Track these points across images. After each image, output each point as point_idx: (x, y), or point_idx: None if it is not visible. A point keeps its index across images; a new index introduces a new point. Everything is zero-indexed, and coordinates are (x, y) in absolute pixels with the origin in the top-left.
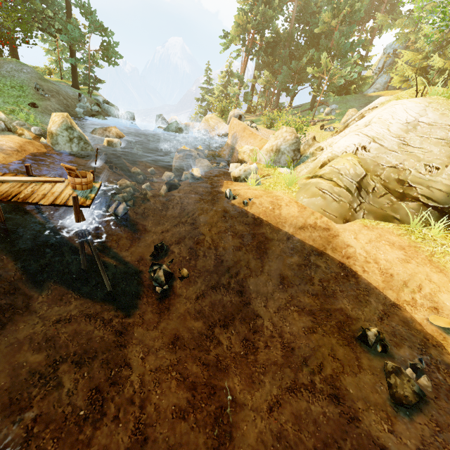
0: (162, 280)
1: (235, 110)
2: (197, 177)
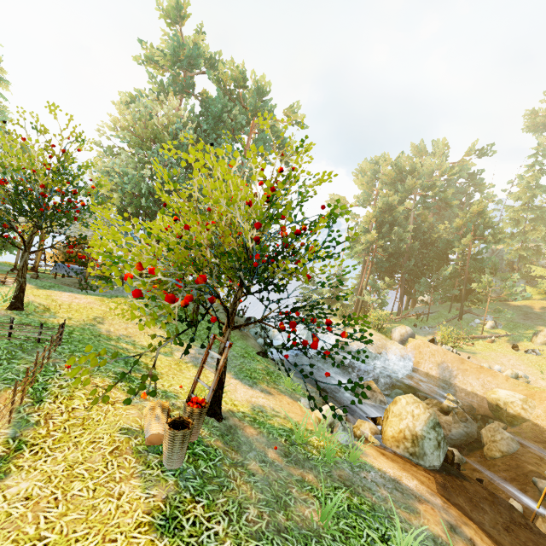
0: None
1: (407, 327)
2: None
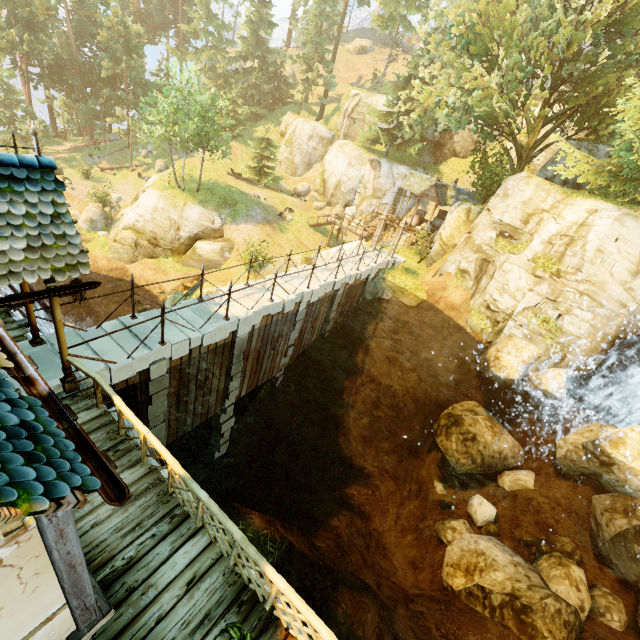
0: None
1: None
2: None
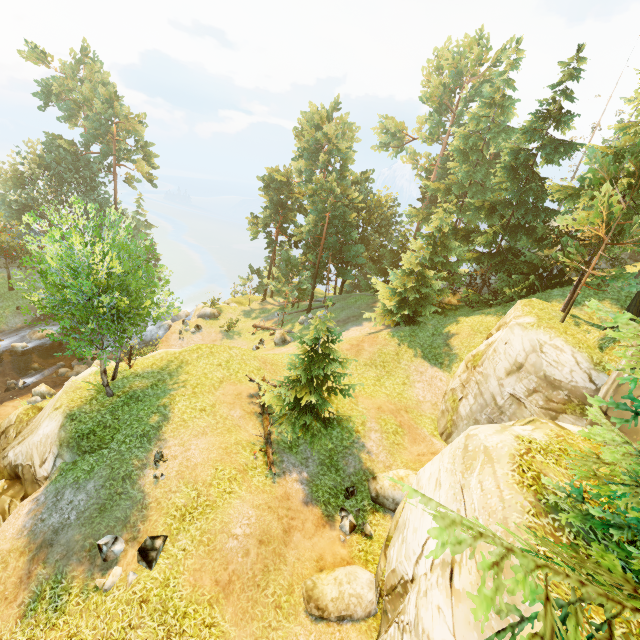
0: None
1: (202, 309)
2: (19, 386)
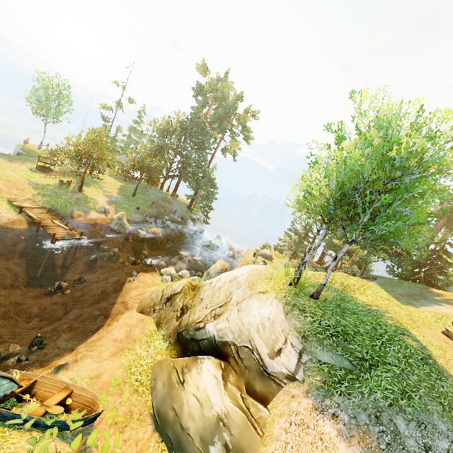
0: (55, 287)
1: (263, 250)
2: (147, 263)
